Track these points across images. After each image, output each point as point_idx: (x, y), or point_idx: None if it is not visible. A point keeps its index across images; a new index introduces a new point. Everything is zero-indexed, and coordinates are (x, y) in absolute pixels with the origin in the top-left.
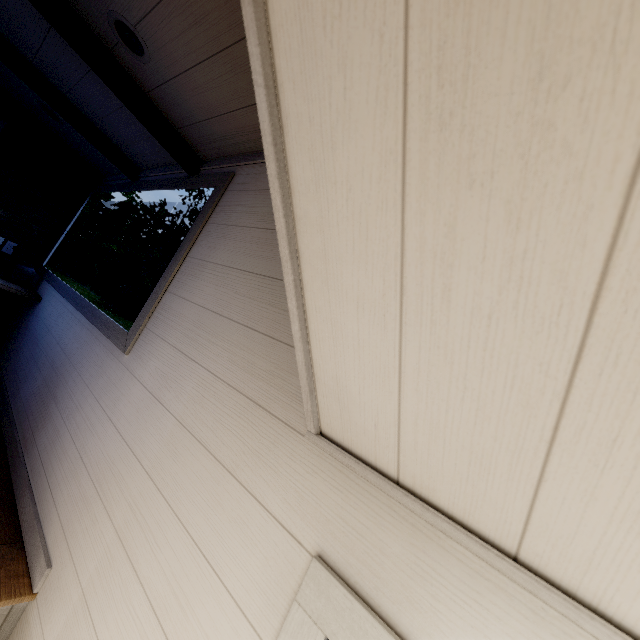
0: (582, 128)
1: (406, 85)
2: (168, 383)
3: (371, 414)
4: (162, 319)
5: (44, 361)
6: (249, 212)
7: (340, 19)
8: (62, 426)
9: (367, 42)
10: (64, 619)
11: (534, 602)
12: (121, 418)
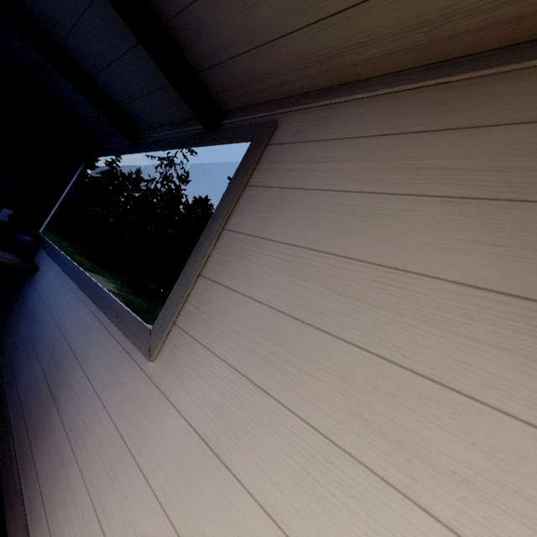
0: None
1: None
2: (231, 429)
3: None
4: (200, 316)
5: (42, 346)
6: (320, 169)
7: None
8: (68, 451)
9: None
10: None
11: None
12: (155, 469)
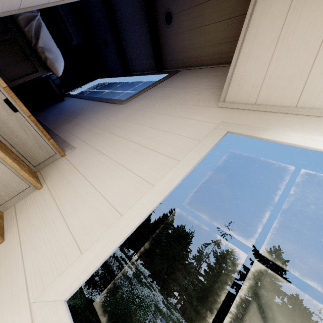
0: None
1: None
2: (147, 107)
3: (252, 83)
4: (142, 97)
5: (67, 111)
6: (187, 76)
7: None
8: (81, 122)
9: None
10: (85, 157)
11: (300, 116)
12: (119, 116)
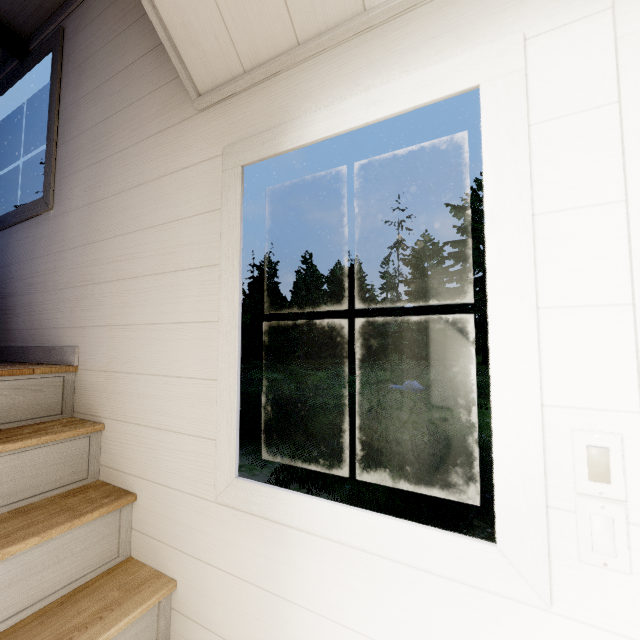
0: None
1: None
2: (96, 187)
3: (209, 30)
4: (66, 164)
5: None
6: (92, 42)
7: None
8: (29, 297)
9: None
10: (105, 348)
11: (313, 61)
12: (74, 240)
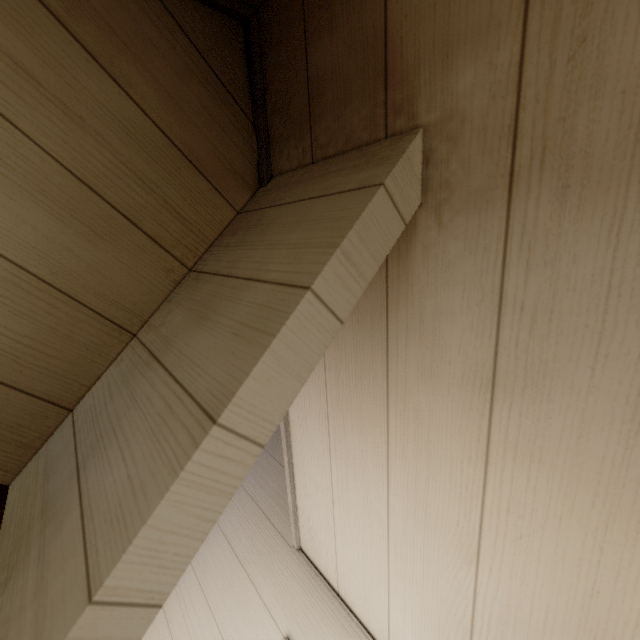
0: (374, 468)
1: (328, 418)
2: None
3: (324, 546)
4: None
5: None
6: None
7: (307, 382)
8: None
9: (316, 396)
10: None
11: None
12: None
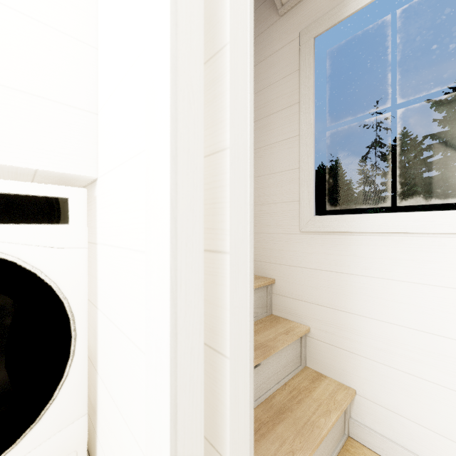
0: None
1: None
2: None
3: None
4: None
5: None
6: None
7: None
8: None
9: None
10: None
11: None
12: None
